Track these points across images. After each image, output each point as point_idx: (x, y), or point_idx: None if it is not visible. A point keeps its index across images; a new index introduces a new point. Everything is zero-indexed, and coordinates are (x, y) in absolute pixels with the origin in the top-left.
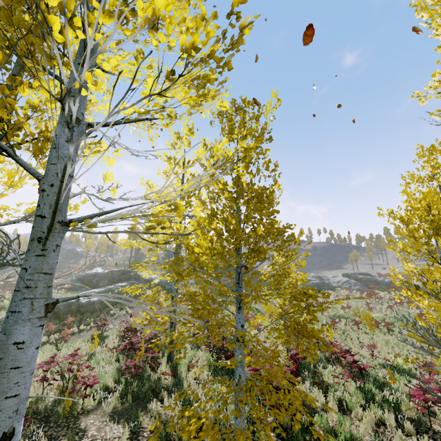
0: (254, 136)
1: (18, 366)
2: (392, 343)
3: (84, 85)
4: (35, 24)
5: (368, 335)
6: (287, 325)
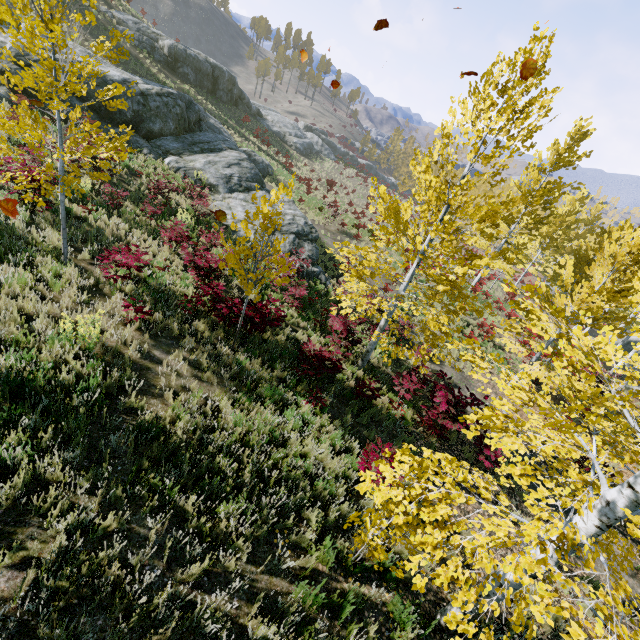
0: None
1: None
2: None
3: None
4: None
5: None
6: None
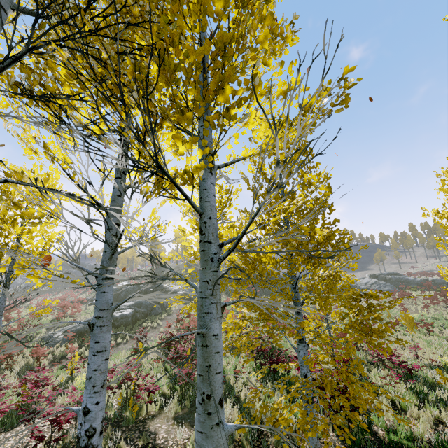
0: (306, 152)
1: (218, 351)
2: (435, 344)
3: (211, 136)
4: (174, 94)
5: (408, 337)
6: (350, 325)
